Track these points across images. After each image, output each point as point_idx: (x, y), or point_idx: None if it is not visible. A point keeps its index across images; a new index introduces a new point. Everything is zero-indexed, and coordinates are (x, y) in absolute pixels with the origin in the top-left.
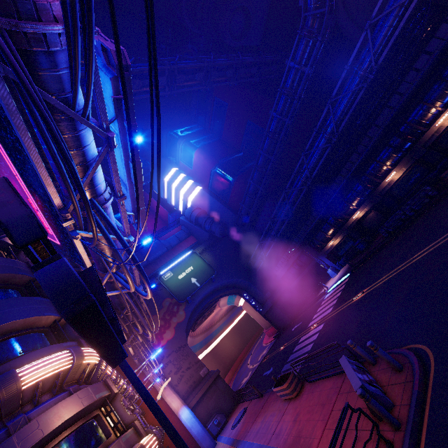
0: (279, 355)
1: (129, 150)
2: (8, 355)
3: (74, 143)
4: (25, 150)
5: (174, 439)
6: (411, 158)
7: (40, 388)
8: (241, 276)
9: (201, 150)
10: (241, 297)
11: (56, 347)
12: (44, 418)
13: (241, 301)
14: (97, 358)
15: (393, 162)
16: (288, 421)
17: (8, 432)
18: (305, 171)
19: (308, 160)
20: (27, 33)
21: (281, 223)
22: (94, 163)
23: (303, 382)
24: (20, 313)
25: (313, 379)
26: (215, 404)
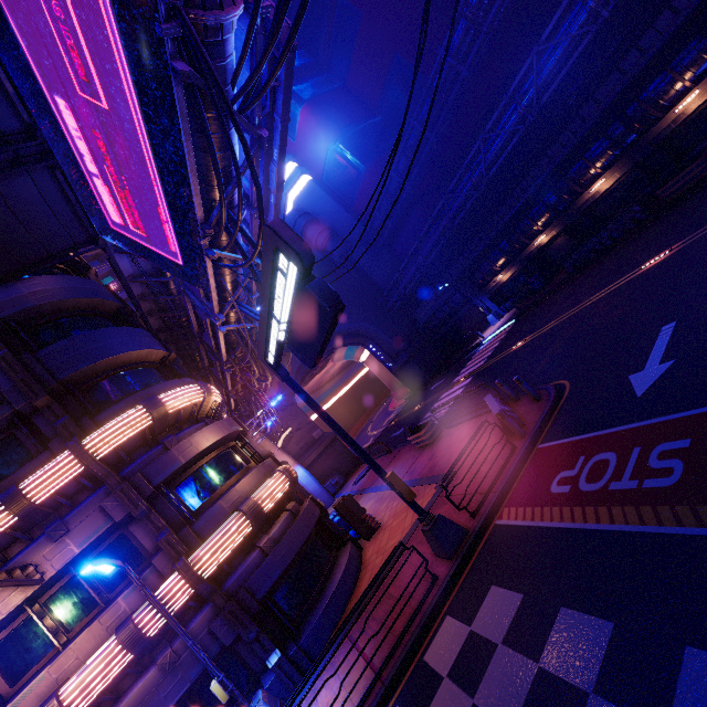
0: (413, 416)
1: (273, 149)
2: (132, 386)
3: (224, 144)
4: (186, 157)
5: (343, 435)
6: (630, 160)
7: (182, 415)
8: (368, 321)
9: (312, 106)
10: (365, 348)
11: (180, 382)
12: (194, 439)
13: (363, 354)
14: (220, 398)
15: (606, 164)
16: (423, 461)
17: (165, 447)
18: (480, 166)
19: (487, 148)
20: (208, 24)
21: (433, 246)
22: (241, 169)
23: (442, 430)
24: (131, 344)
25: (453, 425)
26: (332, 466)
